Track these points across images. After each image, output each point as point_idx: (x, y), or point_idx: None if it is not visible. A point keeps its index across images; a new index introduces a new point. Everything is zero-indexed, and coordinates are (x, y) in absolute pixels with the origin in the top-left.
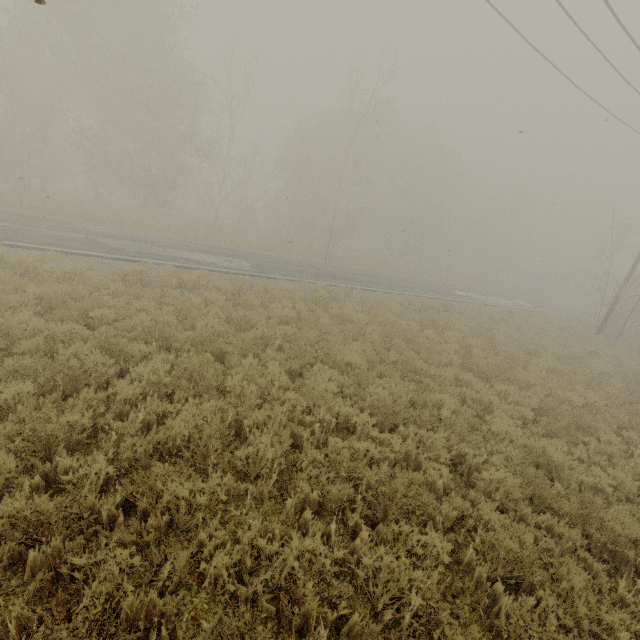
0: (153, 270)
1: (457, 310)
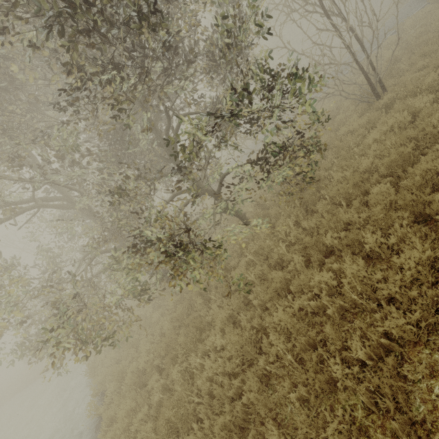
0: None
1: None
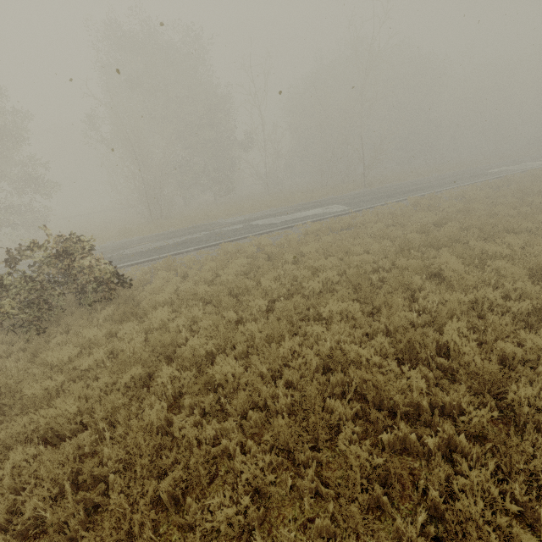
0: (307, 228)
1: (517, 181)
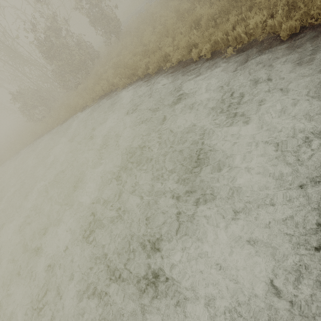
0: None
1: None
